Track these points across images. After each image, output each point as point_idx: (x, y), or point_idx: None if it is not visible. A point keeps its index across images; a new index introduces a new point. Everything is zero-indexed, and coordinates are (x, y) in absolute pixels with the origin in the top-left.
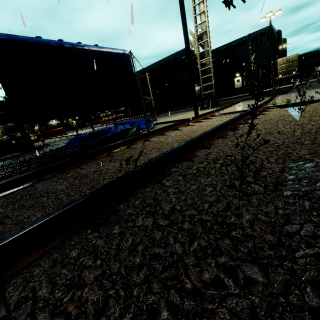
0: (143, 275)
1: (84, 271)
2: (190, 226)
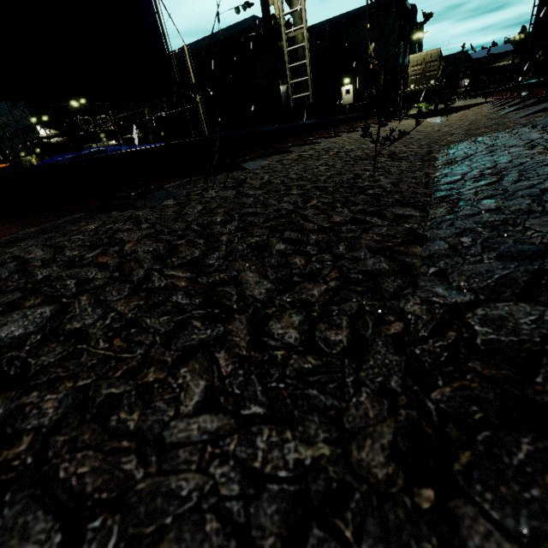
0: (233, 227)
1: (118, 234)
2: (301, 192)
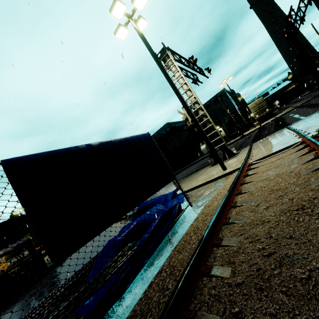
0: None
1: None
2: None
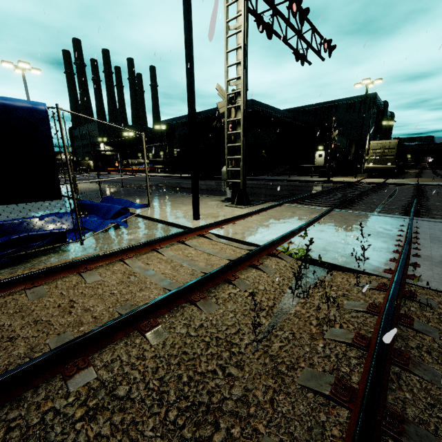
0: None
1: None
2: None
